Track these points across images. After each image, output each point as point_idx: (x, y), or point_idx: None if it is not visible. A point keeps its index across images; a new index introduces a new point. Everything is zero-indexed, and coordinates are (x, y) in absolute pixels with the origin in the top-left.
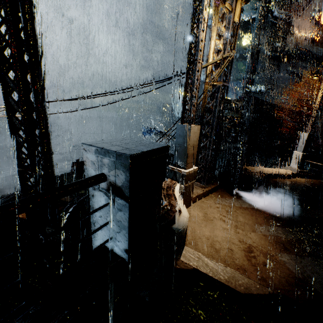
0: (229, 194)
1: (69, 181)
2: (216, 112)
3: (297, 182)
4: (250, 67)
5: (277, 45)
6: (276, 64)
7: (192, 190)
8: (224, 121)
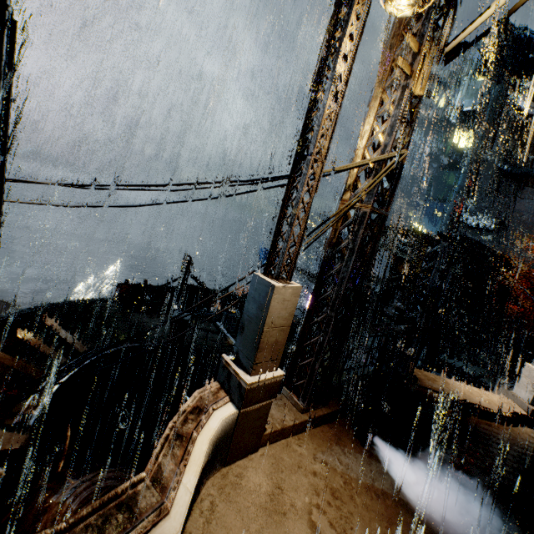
0: (357, 438)
1: (101, 315)
2: (351, 263)
3: (524, 439)
4: (464, 184)
5: (520, 156)
6: (513, 187)
7: (262, 419)
8: (403, 265)
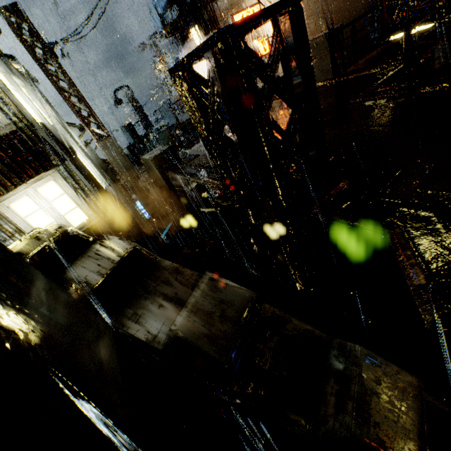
0: None
1: None
2: None
3: None
4: None
5: None
6: None
7: None
8: None
